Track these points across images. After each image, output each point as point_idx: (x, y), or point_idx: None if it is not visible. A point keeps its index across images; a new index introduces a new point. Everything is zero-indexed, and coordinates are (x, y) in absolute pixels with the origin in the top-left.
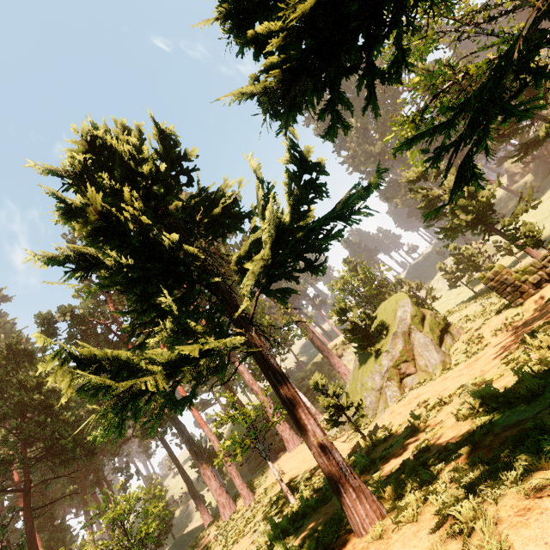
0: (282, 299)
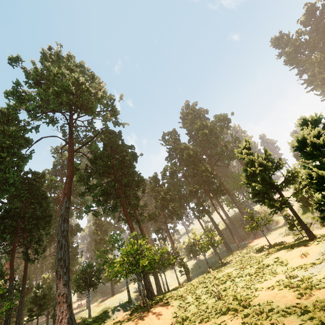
0: (296, 196)
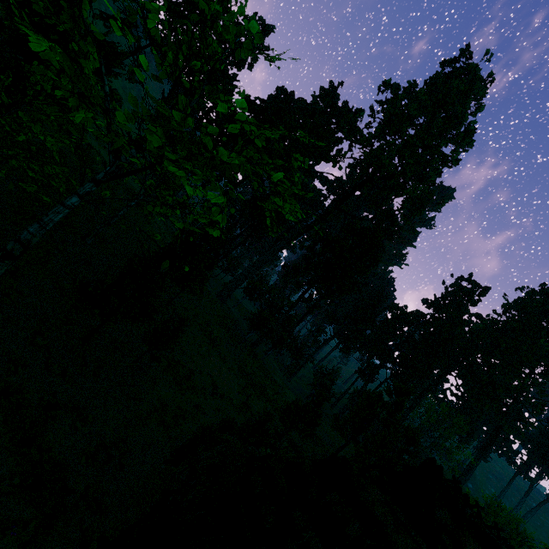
0: None
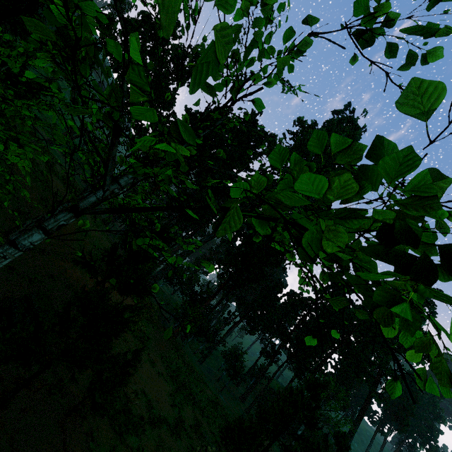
0: None
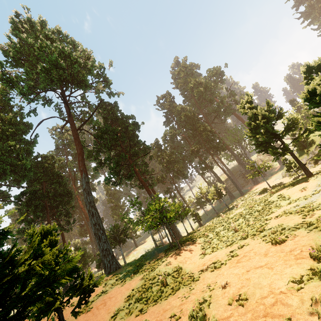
0: (296, 142)
